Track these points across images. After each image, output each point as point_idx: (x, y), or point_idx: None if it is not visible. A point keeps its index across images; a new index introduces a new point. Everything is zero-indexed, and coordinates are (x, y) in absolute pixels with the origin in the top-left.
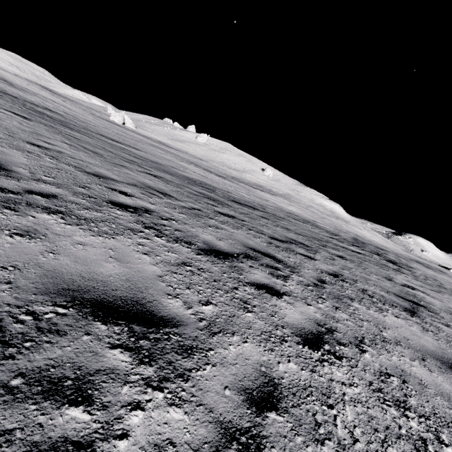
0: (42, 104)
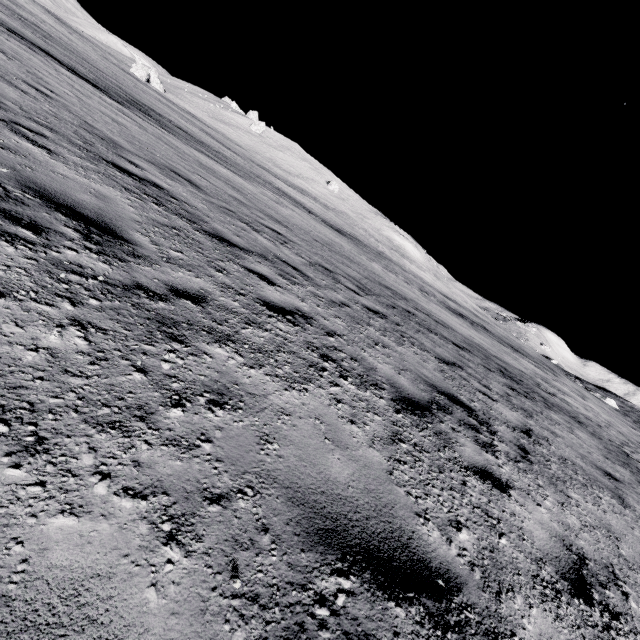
0: (33, 22)
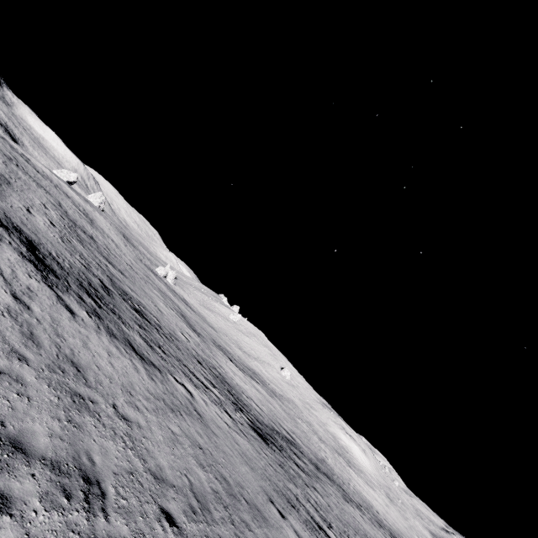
0: (92, 235)
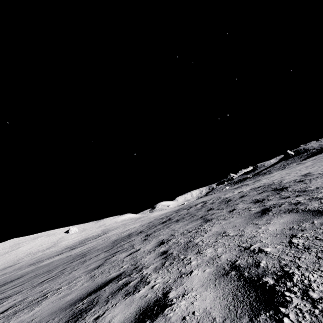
0: None
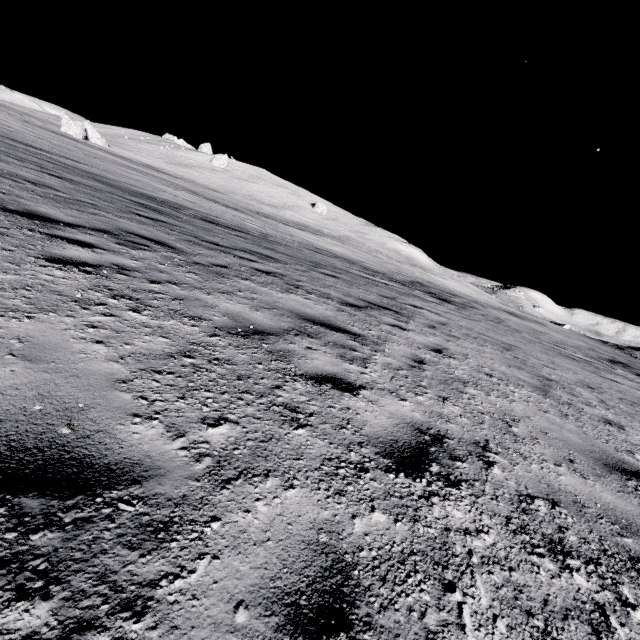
0: None
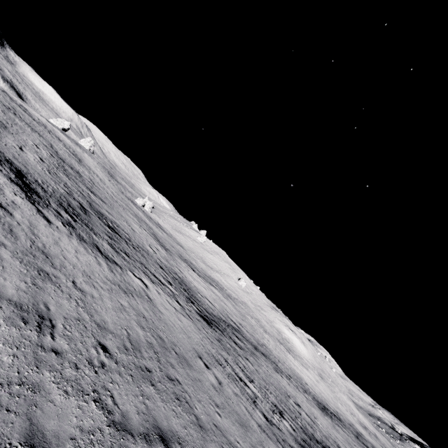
0: (79, 170)
